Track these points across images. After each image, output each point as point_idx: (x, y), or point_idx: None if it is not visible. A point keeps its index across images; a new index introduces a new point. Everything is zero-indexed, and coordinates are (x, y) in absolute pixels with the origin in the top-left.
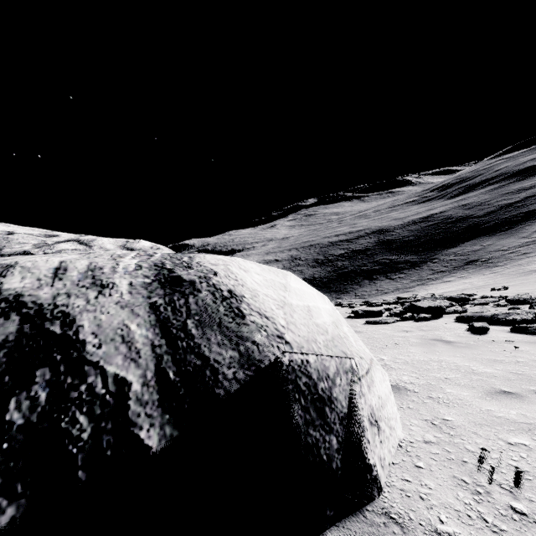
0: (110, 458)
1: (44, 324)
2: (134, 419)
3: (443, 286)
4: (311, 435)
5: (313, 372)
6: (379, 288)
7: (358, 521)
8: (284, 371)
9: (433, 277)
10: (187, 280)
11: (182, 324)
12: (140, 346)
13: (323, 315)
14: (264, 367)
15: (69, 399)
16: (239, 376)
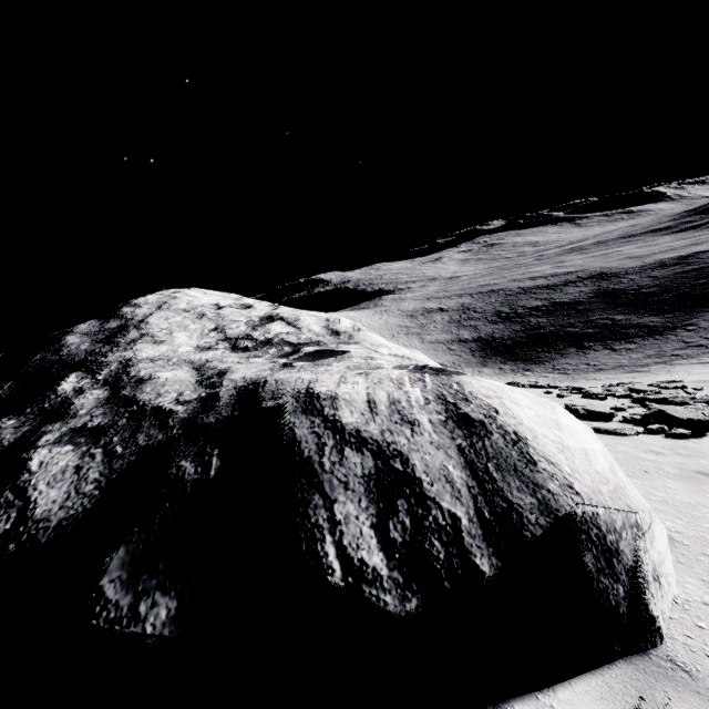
0: (461, 576)
1: (390, 461)
2: (469, 548)
3: (699, 369)
4: (602, 582)
5: (602, 524)
6: (592, 362)
7: (644, 660)
8: (578, 521)
9: (683, 354)
10: (476, 420)
11: (484, 467)
12: (459, 486)
13: (600, 459)
14: (561, 516)
15: (424, 527)
16: (540, 522)
